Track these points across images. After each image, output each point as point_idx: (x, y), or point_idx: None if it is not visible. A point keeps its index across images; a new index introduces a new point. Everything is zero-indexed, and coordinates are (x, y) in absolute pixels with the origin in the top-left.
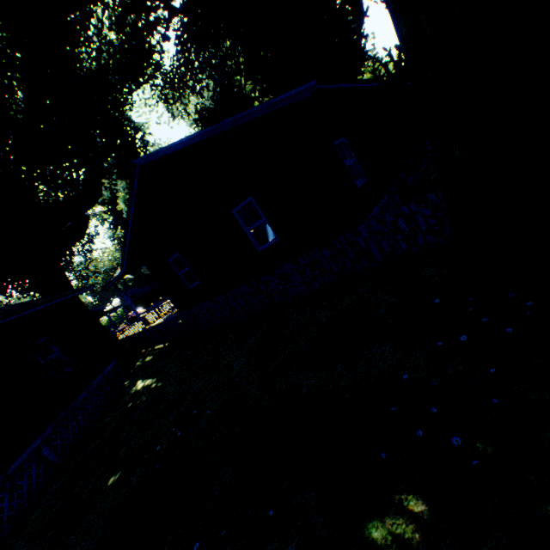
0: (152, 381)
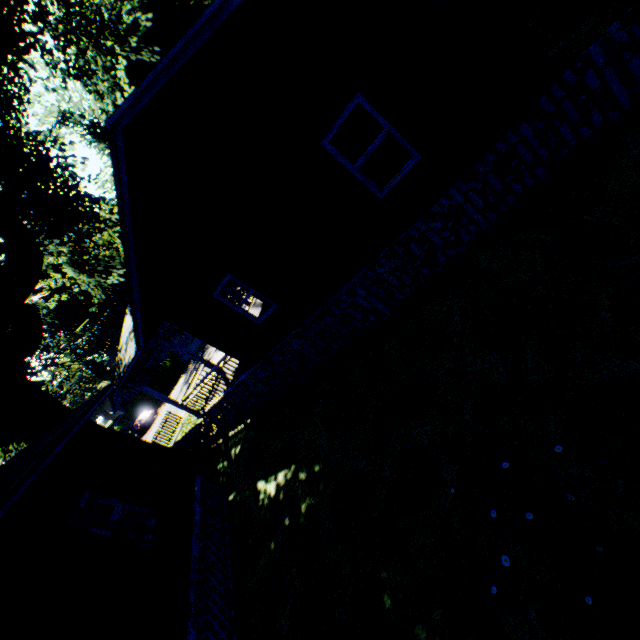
0: (292, 472)
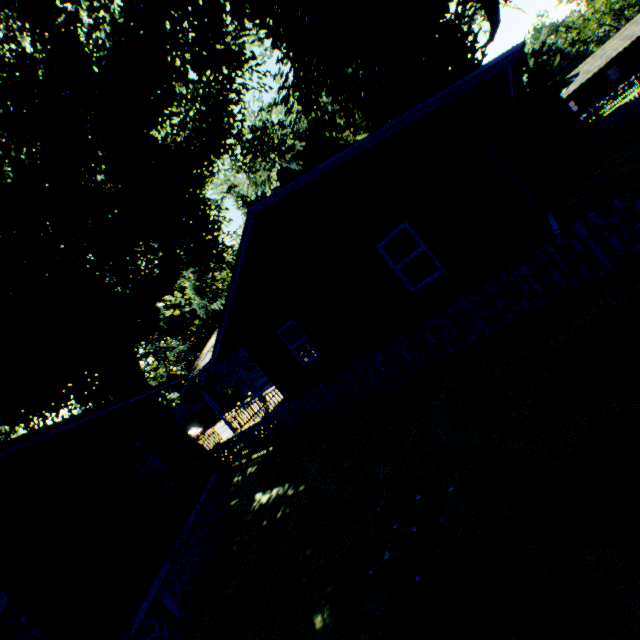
0: (284, 489)
